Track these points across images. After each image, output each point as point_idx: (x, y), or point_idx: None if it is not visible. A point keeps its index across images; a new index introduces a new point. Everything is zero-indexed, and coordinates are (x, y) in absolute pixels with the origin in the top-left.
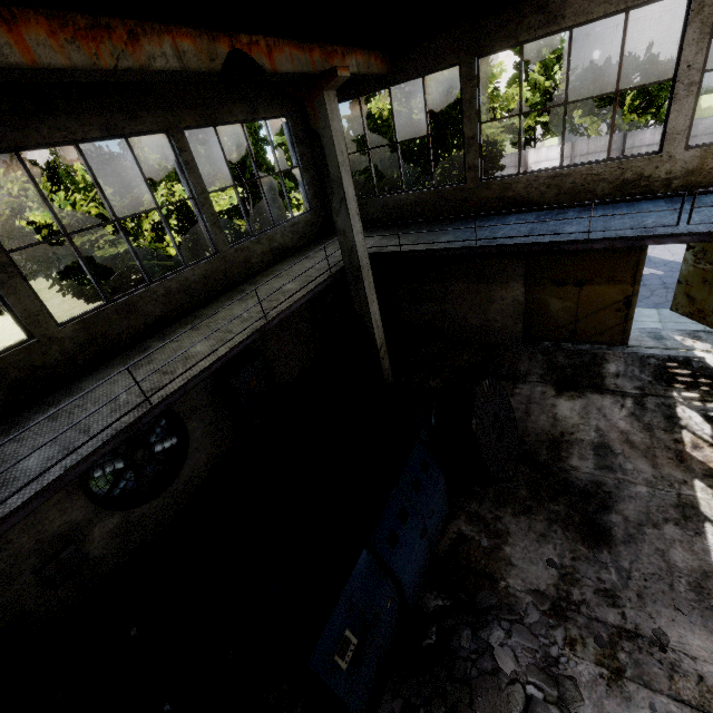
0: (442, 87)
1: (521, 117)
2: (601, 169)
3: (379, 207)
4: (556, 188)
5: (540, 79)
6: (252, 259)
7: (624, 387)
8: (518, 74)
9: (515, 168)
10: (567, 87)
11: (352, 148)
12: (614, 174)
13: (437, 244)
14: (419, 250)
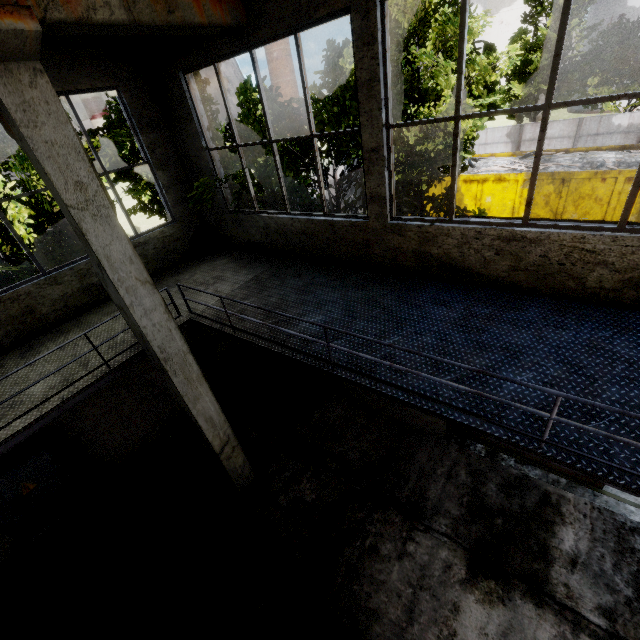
0: (399, 45)
1: (459, 123)
2: (602, 244)
3: (260, 228)
4: (511, 258)
5: (552, 36)
6: (40, 307)
7: (581, 599)
8: (526, 28)
9: (505, 144)
10: (555, 70)
11: (324, 109)
12: (629, 257)
13: (287, 337)
14: (256, 343)
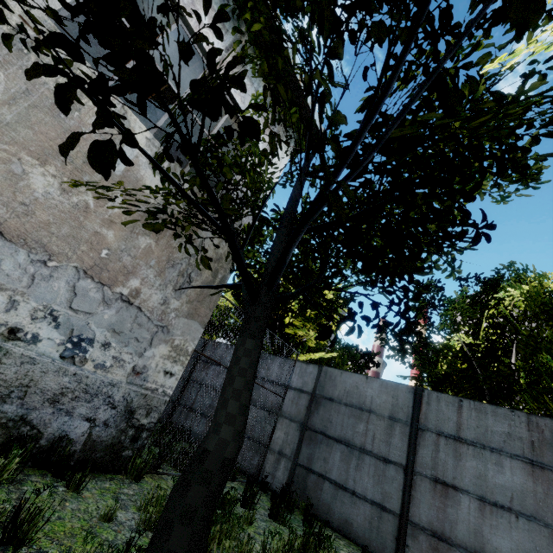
0: None
1: None
2: None
3: None
4: None
5: None
6: None
7: None
8: None
9: None
10: None
11: None
12: None
13: None
14: None
